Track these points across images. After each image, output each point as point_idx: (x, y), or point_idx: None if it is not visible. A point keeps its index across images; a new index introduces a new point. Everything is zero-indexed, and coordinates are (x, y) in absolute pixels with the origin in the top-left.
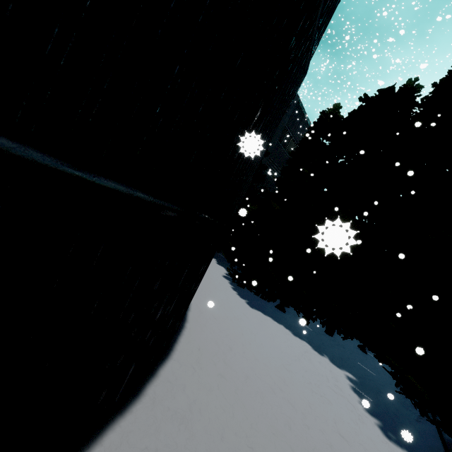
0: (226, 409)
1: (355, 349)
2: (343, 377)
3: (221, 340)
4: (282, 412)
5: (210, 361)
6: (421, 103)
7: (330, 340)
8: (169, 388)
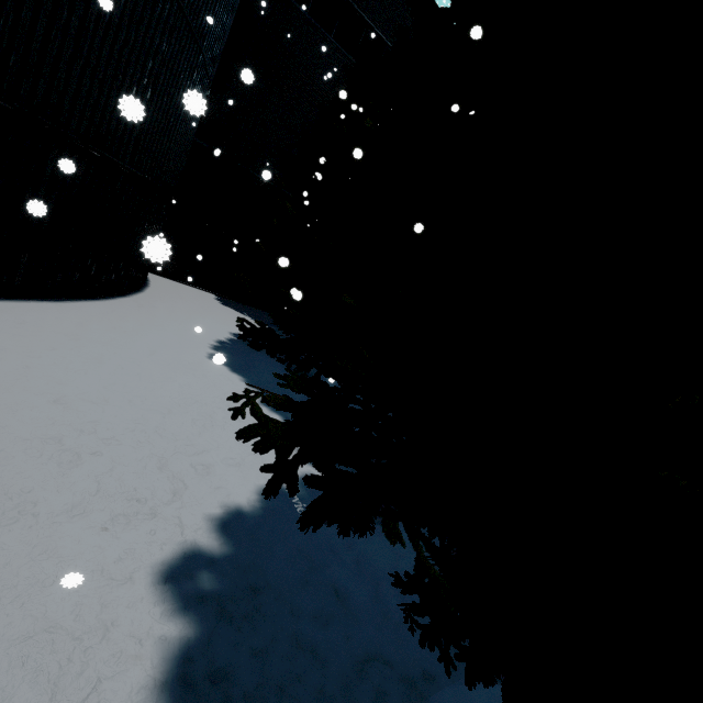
0: None
1: None
2: None
3: None
4: None
5: None
6: None
7: None
8: None
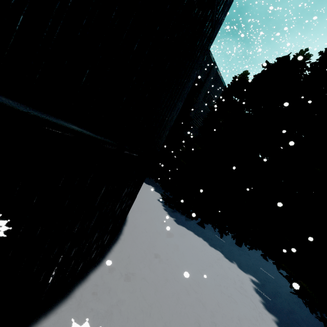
0: (144, 309)
1: (259, 257)
2: (248, 280)
3: (149, 250)
4: (194, 311)
5: (137, 267)
6: (310, 67)
7: (239, 249)
8: (95, 291)
